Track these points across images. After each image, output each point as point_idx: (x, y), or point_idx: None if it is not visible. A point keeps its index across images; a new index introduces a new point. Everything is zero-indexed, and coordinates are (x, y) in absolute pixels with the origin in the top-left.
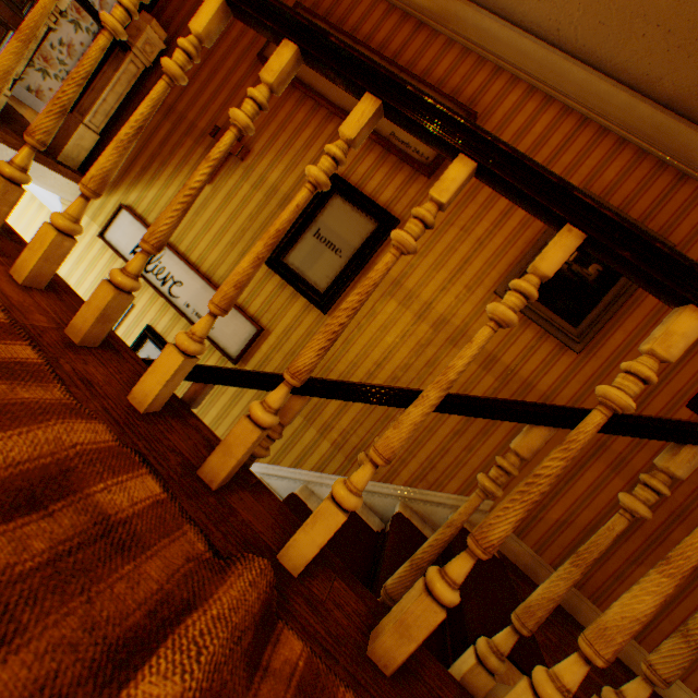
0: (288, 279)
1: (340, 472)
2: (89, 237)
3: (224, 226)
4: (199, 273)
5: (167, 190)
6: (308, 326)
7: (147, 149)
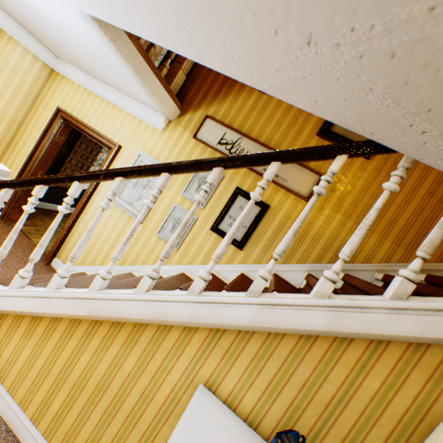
0: (337, 141)
1: (402, 261)
2: (184, 139)
3: (280, 117)
4: (270, 148)
5: (235, 102)
6: (356, 169)
7: (217, 81)
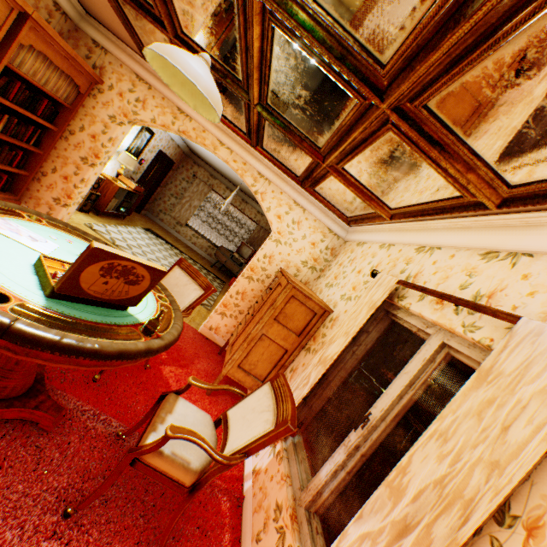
0: None
1: None
2: None
3: None
4: None
5: None
6: None
7: None
